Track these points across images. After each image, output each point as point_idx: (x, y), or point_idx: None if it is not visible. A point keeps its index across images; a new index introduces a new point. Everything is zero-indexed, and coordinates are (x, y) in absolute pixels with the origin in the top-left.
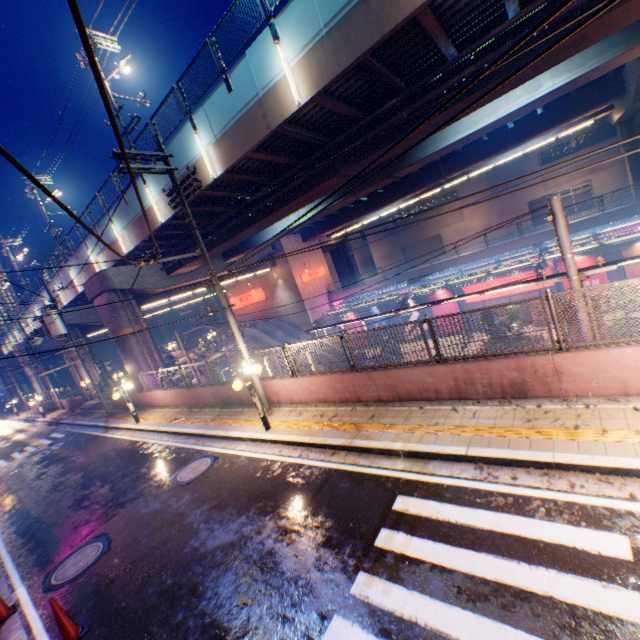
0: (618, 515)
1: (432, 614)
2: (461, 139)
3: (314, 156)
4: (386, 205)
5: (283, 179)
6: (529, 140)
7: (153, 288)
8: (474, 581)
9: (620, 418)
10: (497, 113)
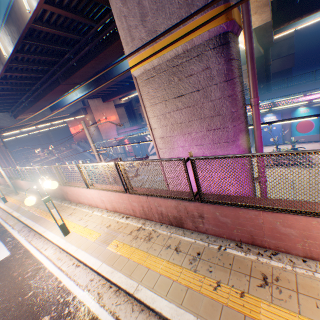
0: (20, 246)
1: None
2: None
3: (48, 74)
4: None
5: (41, 82)
6: None
7: (6, 126)
8: None
9: (67, 212)
10: None
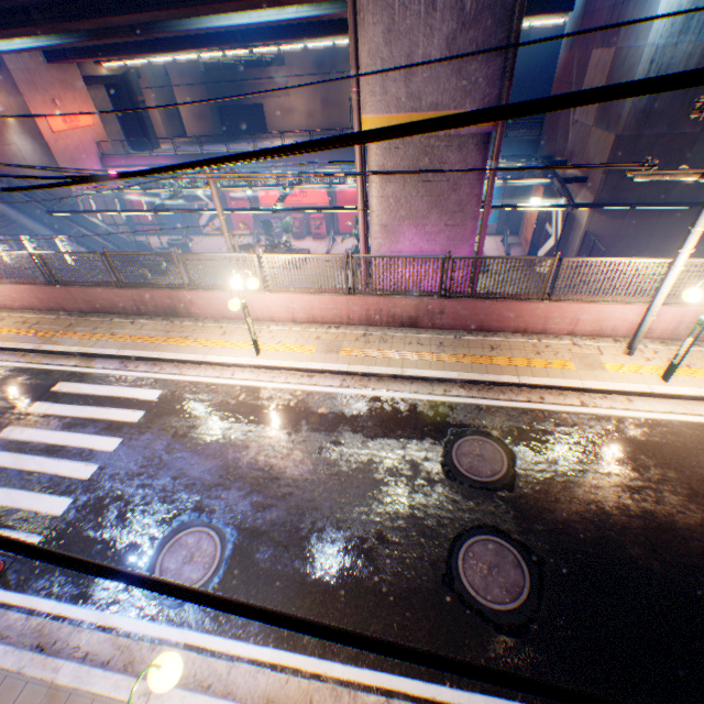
0: (169, 382)
1: (45, 437)
2: (219, 28)
3: None
4: (173, 52)
5: None
6: (328, 38)
7: None
8: (77, 419)
9: (211, 333)
10: (251, 16)
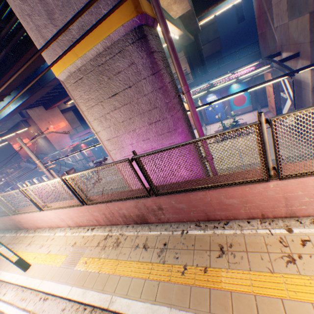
0: None
1: None
2: None
3: None
4: None
5: None
6: None
7: None
8: None
9: (24, 243)
10: None
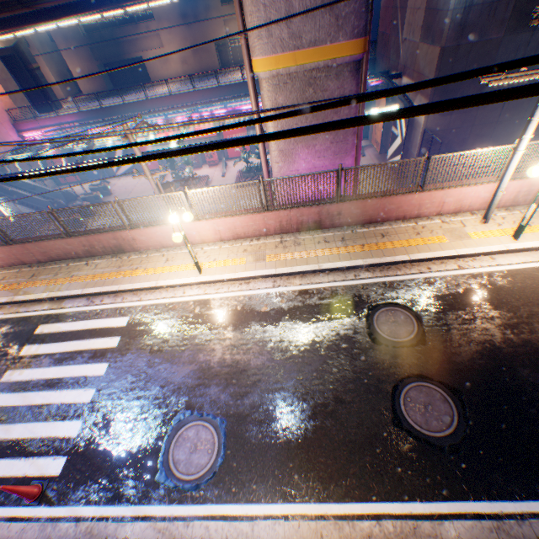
0: (132, 309)
1: (42, 374)
2: None
3: None
4: (57, 20)
5: None
6: None
7: None
8: (65, 354)
9: (156, 261)
10: None
